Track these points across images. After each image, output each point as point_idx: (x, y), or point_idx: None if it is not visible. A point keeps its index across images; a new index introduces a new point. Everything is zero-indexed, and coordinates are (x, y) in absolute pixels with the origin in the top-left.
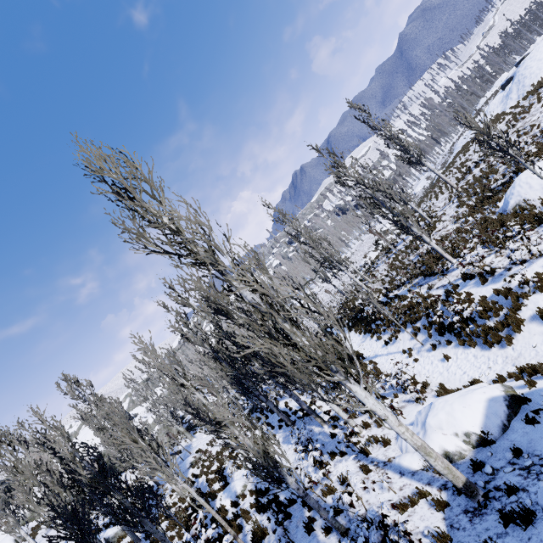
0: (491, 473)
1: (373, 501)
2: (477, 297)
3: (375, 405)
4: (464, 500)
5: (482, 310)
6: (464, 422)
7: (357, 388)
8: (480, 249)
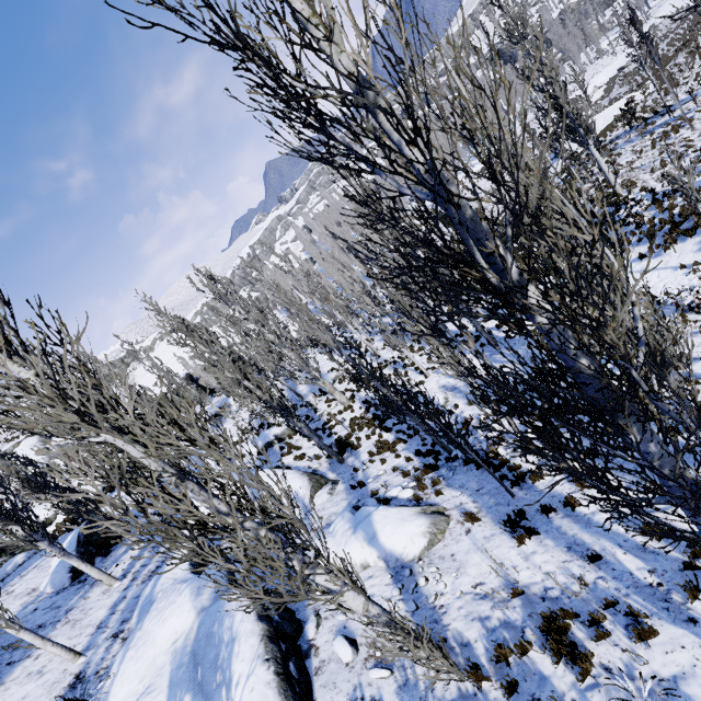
0: None
1: None
2: None
3: None
4: None
5: None
6: None
7: None
8: None
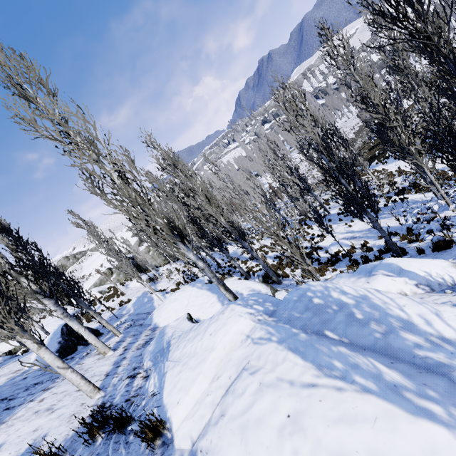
0: None
1: None
2: None
3: None
4: None
5: None
6: None
7: None
8: None
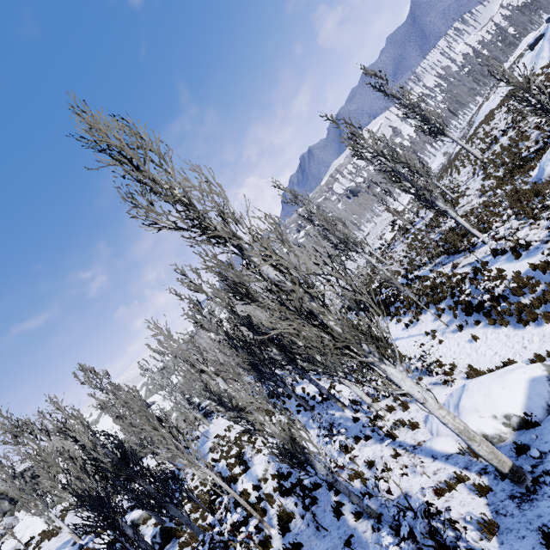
0: (539, 457)
1: (405, 485)
2: (509, 273)
3: (412, 387)
4: (509, 485)
5: (516, 286)
6: (504, 404)
7: (392, 369)
8: (514, 220)
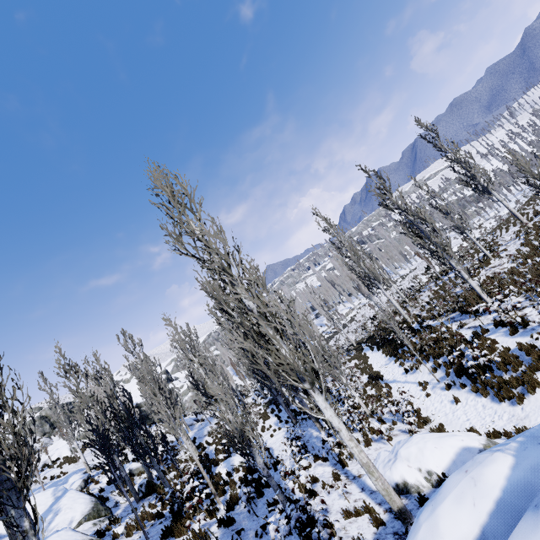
0: None
1: (329, 503)
2: (501, 346)
3: (332, 417)
4: (399, 524)
5: (501, 361)
6: (430, 461)
7: (320, 398)
8: (514, 297)
